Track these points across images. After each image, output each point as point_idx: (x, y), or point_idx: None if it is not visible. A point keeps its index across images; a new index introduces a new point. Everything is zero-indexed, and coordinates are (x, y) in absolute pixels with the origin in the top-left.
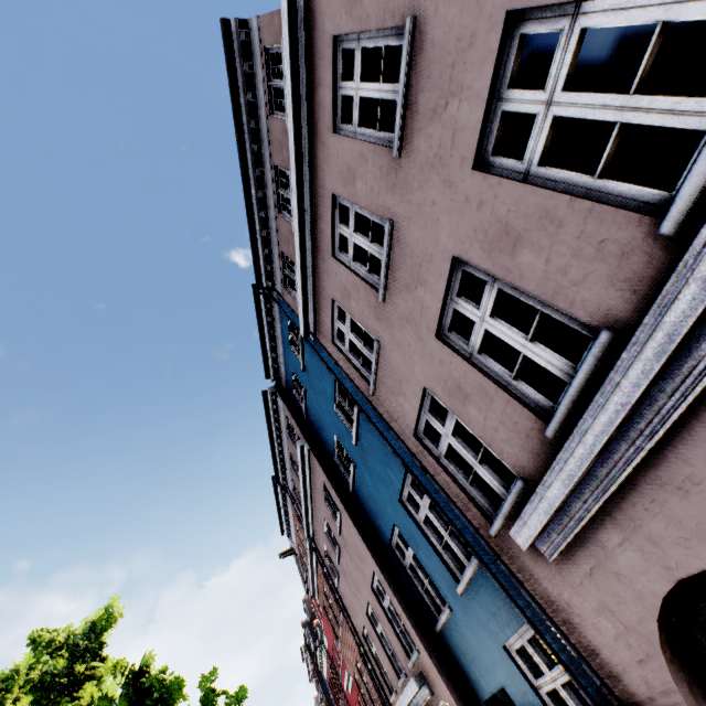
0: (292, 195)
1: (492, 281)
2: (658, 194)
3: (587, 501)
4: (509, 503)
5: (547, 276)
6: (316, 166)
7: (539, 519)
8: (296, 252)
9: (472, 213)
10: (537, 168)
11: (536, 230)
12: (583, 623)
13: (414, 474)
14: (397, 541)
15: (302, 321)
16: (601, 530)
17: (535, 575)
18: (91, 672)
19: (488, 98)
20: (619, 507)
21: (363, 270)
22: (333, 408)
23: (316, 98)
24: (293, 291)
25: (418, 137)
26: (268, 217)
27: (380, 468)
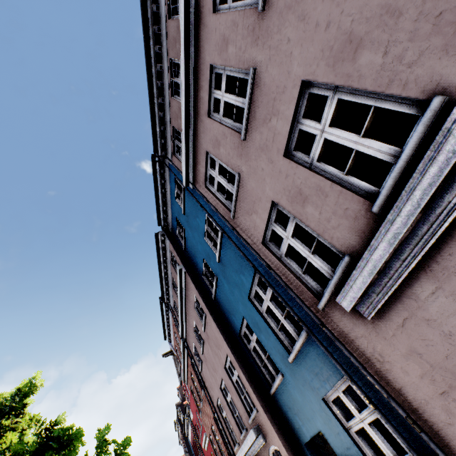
0: (181, 73)
1: (333, 94)
2: None
3: (406, 259)
4: (336, 278)
5: (384, 67)
6: (199, 46)
7: (364, 280)
8: (182, 118)
9: (321, 35)
10: None
11: (377, 28)
12: (392, 369)
13: (260, 273)
14: (245, 330)
15: (184, 173)
16: (416, 284)
17: (353, 335)
18: (14, 425)
19: None
20: (435, 260)
21: (230, 122)
22: (204, 238)
23: None
24: (179, 156)
25: None
26: (164, 103)
27: (235, 276)
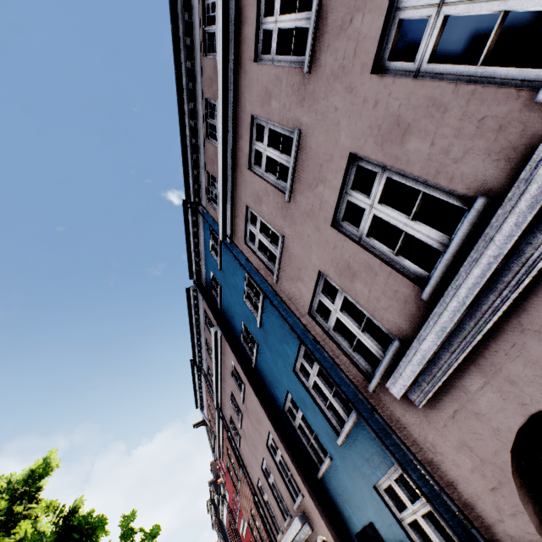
0: (218, 119)
1: (382, 172)
2: (534, 71)
3: (455, 351)
4: (386, 362)
5: (431, 157)
6: (239, 93)
7: (413, 369)
8: (219, 167)
9: (369, 112)
10: (427, 65)
11: (424, 118)
12: (444, 460)
13: (306, 346)
14: (289, 405)
15: (221, 226)
16: (465, 376)
17: (405, 422)
18: (27, 512)
19: (388, 8)
20: (482, 355)
21: (273, 178)
22: (243, 299)
23: (241, 35)
24: (215, 205)
25: (326, 53)
26: (198, 144)
27: (278, 345)
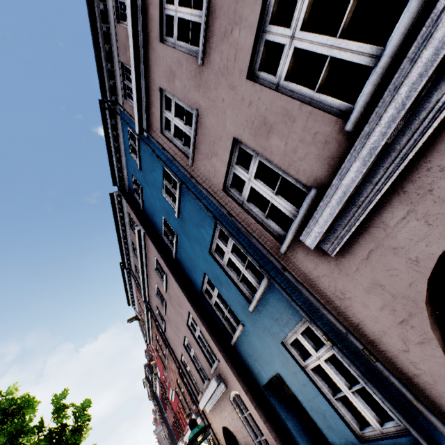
0: None
1: None
2: None
3: (380, 181)
4: (300, 217)
5: None
6: None
7: (332, 211)
8: (130, 47)
9: None
10: None
11: None
12: (352, 305)
13: (221, 223)
14: (206, 287)
15: (137, 118)
16: (386, 210)
17: (315, 276)
18: None
19: None
20: (410, 180)
21: (186, 45)
22: (162, 194)
23: None
24: (132, 101)
25: None
26: (110, 32)
27: (195, 230)
